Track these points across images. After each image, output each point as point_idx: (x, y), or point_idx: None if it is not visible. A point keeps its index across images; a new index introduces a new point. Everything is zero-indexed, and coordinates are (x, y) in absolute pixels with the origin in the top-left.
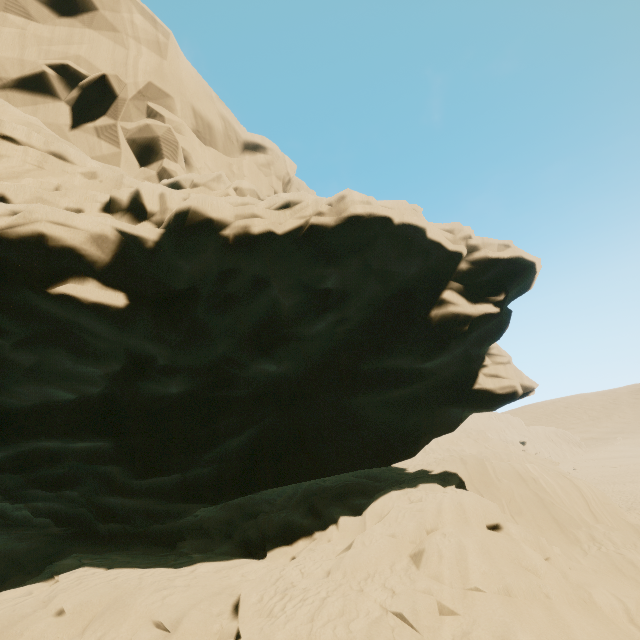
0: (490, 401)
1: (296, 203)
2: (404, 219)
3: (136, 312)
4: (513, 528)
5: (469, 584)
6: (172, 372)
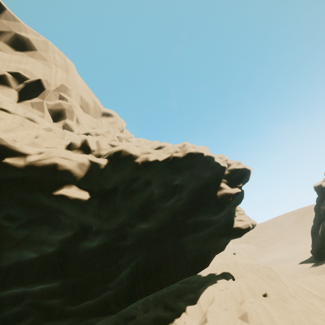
0: (240, 232)
1: (163, 147)
2: (207, 154)
3: (92, 201)
4: (271, 294)
5: (277, 324)
6: (100, 233)
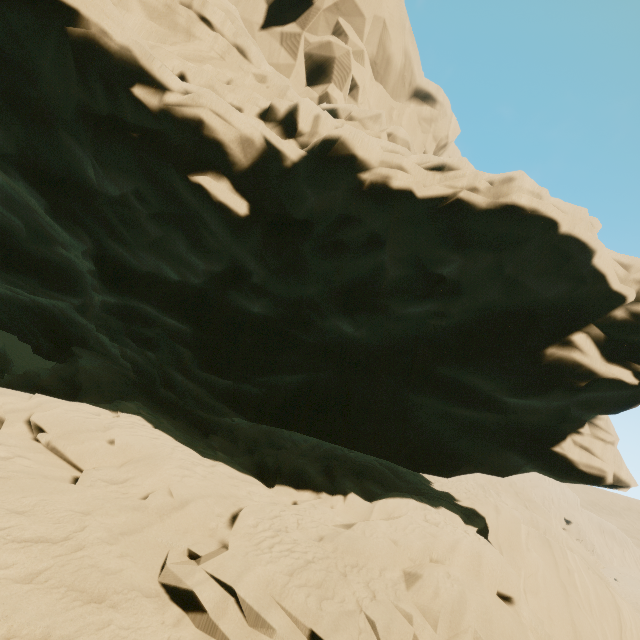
0: (565, 471)
1: (451, 169)
2: (574, 230)
3: (251, 225)
4: (526, 611)
5: None
6: (260, 293)
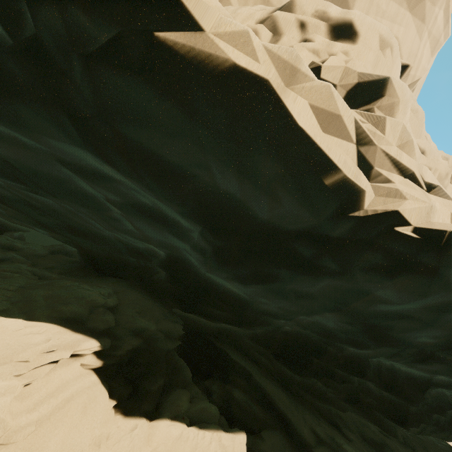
0: None
1: None
2: None
3: None
4: None
5: None
6: None
